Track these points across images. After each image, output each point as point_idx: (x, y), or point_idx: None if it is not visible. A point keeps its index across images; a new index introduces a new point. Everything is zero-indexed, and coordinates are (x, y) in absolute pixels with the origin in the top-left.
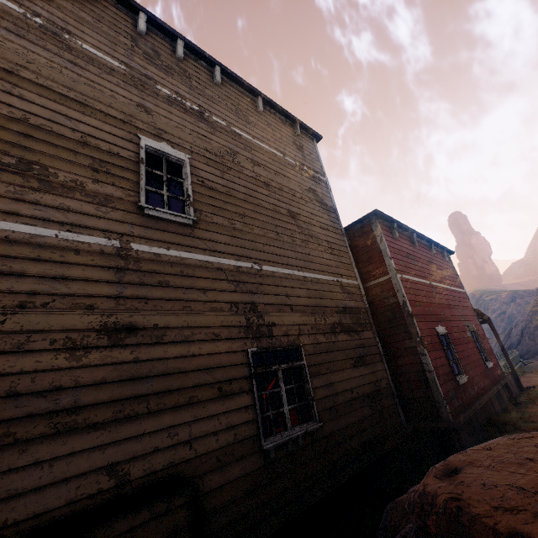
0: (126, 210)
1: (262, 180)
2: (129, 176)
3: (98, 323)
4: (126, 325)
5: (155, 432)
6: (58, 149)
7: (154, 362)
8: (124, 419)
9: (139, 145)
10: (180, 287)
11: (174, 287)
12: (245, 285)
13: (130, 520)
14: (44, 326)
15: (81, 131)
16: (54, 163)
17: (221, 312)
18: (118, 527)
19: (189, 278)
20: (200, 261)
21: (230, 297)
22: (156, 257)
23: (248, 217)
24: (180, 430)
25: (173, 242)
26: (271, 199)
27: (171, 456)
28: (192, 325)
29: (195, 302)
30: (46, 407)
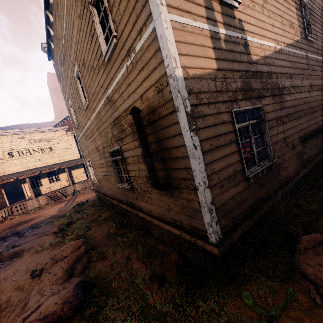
0: (304, 38)
1: (318, 6)
2: (301, 21)
3: (309, 84)
4: (312, 85)
5: (319, 116)
6: (291, 13)
7: (316, 97)
8: (316, 111)
9: (298, 0)
10: (314, 70)
11: (314, 70)
12: (322, 68)
13: (320, 134)
14: (305, 85)
15: (292, 0)
16: (293, 21)
17: (320, 80)
18: (320, 135)
19: (315, 66)
20: (315, 59)
21: (321, 73)
22: (310, 58)
23: (318, 33)
24: (321, 116)
25: (311, 51)
26: (321, 19)
27: (321, 122)
28: (318, 85)
29: (317, 76)
30: (309, 106)
